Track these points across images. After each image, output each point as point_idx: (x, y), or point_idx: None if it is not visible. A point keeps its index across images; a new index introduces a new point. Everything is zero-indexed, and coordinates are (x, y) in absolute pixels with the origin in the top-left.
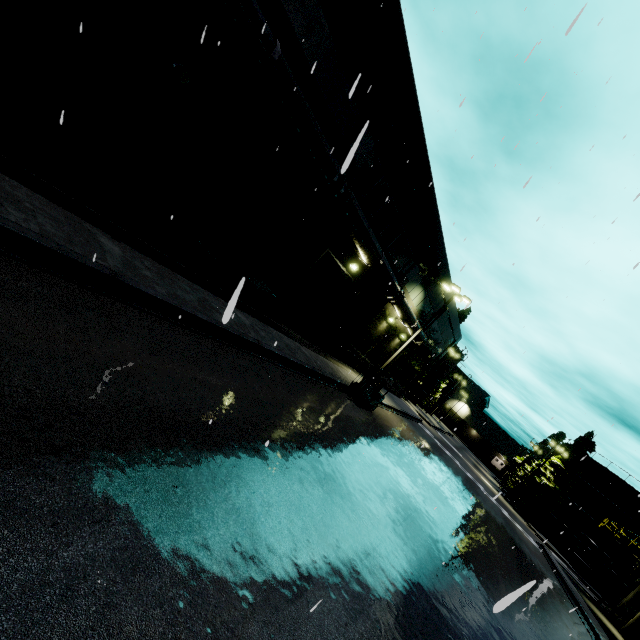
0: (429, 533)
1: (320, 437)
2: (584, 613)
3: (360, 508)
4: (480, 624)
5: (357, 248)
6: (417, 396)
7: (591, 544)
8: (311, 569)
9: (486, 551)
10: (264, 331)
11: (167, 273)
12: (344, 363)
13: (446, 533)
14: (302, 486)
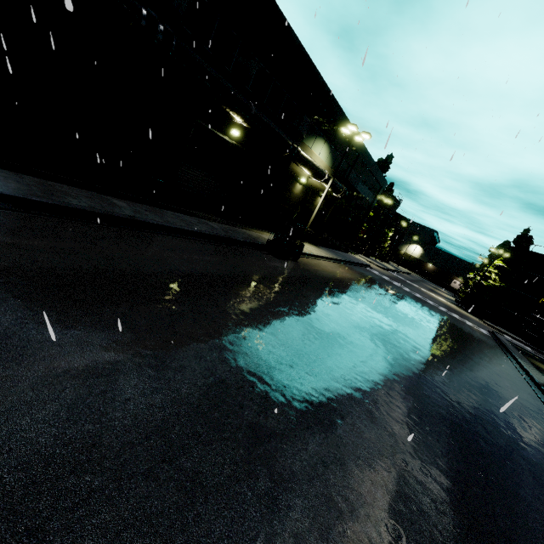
0: (329, 331)
1: (197, 277)
2: (524, 368)
3: (226, 320)
4: (367, 385)
5: (221, 107)
6: (367, 249)
7: (541, 321)
8: (96, 364)
9: (410, 339)
10: (151, 212)
11: (3, 173)
12: (274, 233)
13: (356, 331)
14: (134, 308)
